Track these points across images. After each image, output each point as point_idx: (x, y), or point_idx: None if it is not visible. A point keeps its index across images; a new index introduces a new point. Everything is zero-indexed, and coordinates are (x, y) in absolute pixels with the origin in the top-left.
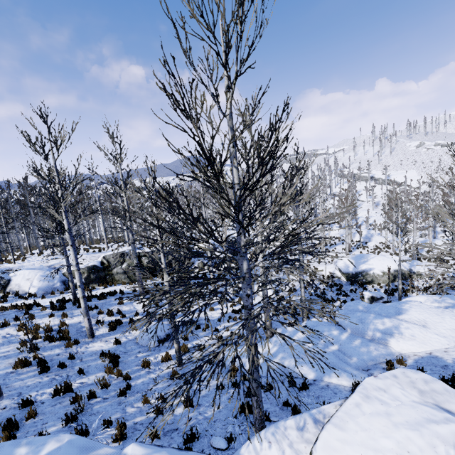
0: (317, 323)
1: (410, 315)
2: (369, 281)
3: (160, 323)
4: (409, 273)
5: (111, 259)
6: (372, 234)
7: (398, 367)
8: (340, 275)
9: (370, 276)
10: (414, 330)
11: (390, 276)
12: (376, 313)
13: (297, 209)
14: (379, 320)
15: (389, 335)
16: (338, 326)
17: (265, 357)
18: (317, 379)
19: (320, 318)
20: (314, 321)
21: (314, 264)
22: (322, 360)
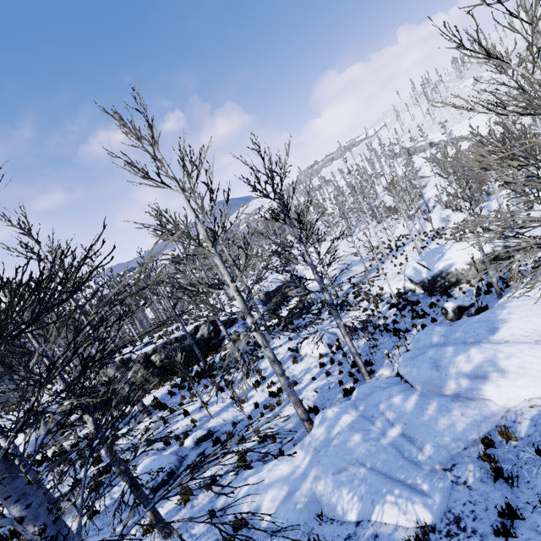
0: (372, 388)
1: (511, 328)
2: (453, 282)
3: (157, 458)
4: (506, 252)
5: (111, 373)
6: (448, 214)
7: (504, 446)
8: (414, 287)
9: (452, 276)
10: (521, 357)
11: (480, 265)
12: (458, 341)
13: (293, 230)
14: (462, 355)
15: (483, 379)
16: (402, 384)
17: (290, 485)
18: (362, 521)
19: (388, 368)
20: (369, 385)
21: (379, 282)
22: (374, 467)
